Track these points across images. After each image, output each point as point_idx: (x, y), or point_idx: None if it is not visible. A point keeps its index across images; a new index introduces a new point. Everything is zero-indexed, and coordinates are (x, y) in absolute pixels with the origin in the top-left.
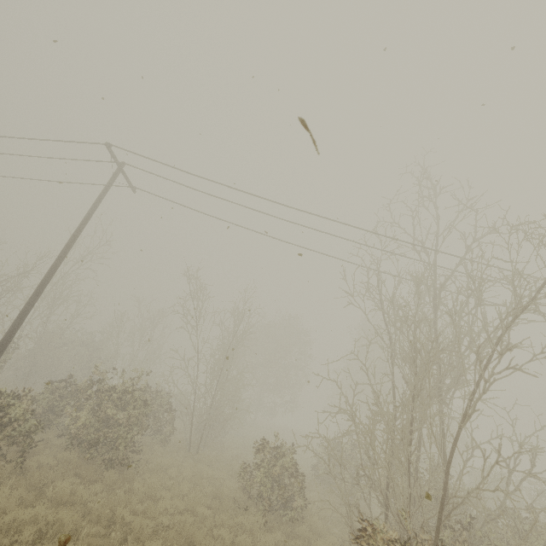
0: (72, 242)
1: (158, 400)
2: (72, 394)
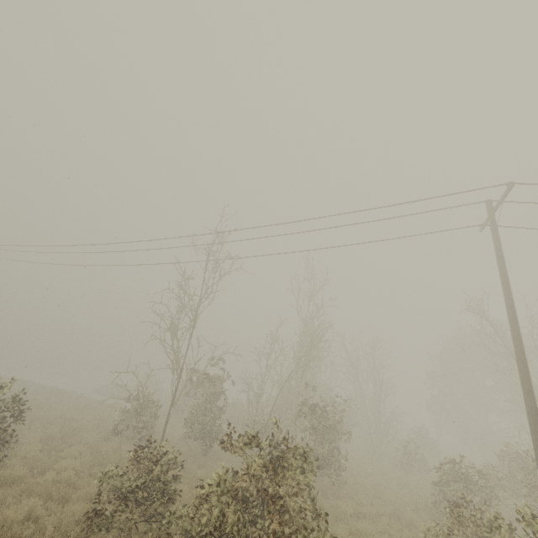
0: (515, 311)
1: (532, 470)
2: (465, 477)
